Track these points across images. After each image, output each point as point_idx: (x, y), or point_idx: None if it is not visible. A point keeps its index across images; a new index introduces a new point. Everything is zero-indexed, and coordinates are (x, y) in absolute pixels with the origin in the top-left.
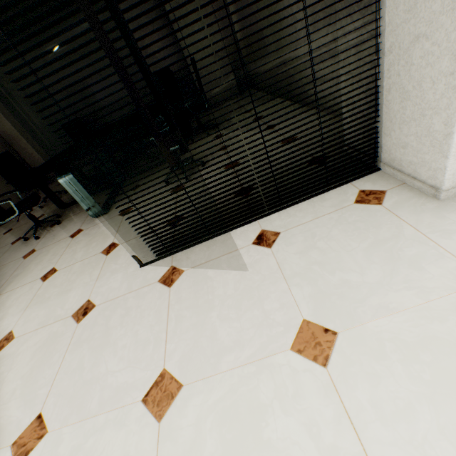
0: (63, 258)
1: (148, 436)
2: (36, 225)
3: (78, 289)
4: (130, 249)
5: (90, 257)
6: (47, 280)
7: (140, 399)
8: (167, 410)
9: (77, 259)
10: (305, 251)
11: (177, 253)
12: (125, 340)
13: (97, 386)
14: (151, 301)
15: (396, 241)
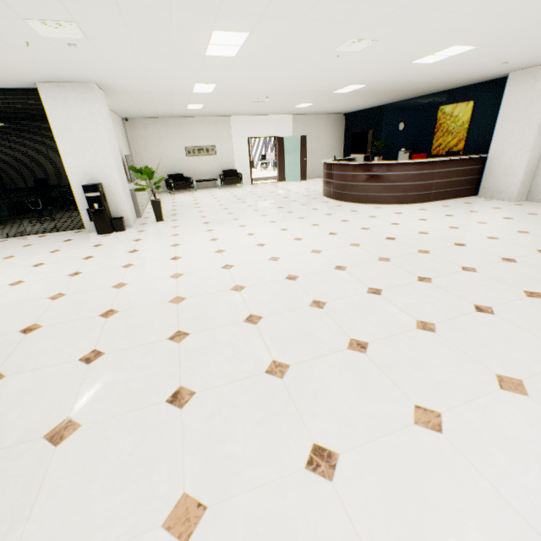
0: None
1: None
2: None
3: None
4: None
5: None
6: None
7: None
8: None
9: None
10: (48, 238)
11: (12, 238)
12: None
13: None
14: None
15: (67, 237)
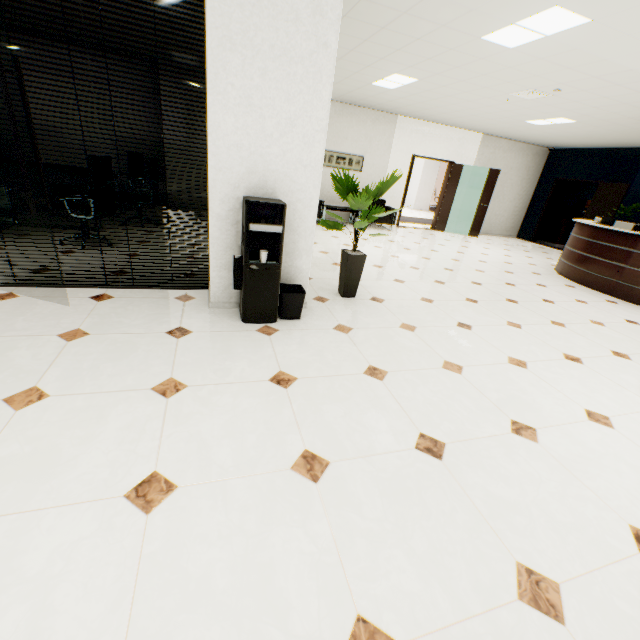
0: None
1: None
2: None
3: None
4: None
5: None
6: None
7: None
8: None
9: None
10: (118, 308)
11: (23, 287)
12: None
13: None
14: None
15: (168, 315)
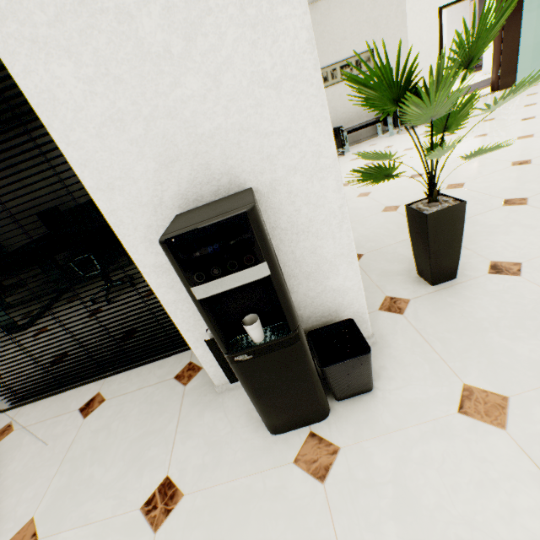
0: None
1: None
2: None
3: None
4: (3, 388)
5: None
6: None
7: None
8: None
9: None
10: (100, 430)
11: (27, 404)
12: None
13: None
14: None
15: (156, 436)
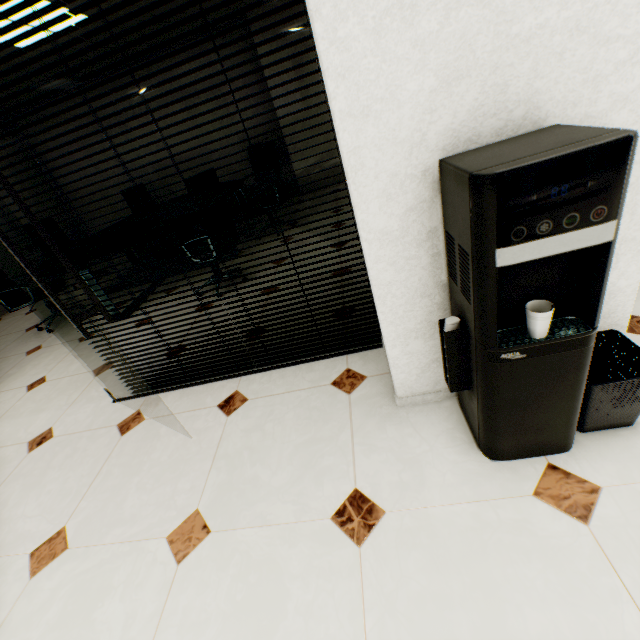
0: (58, 367)
1: (16, 589)
2: (54, 315)
3: (50, 411)
4: (118, 376)
5: (81, 374)
6: (31, 390)
7: (30, 551)
8: (43, 568)
9: (69, 372)
10: (251, 430)
11: (152, 395)
12: (54, 484)
13: (7, 527)
14: (99, 446)
15: (327, 444)
